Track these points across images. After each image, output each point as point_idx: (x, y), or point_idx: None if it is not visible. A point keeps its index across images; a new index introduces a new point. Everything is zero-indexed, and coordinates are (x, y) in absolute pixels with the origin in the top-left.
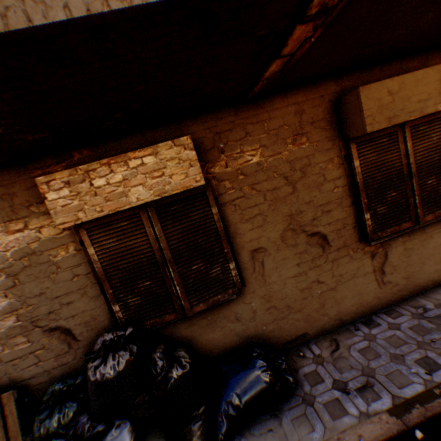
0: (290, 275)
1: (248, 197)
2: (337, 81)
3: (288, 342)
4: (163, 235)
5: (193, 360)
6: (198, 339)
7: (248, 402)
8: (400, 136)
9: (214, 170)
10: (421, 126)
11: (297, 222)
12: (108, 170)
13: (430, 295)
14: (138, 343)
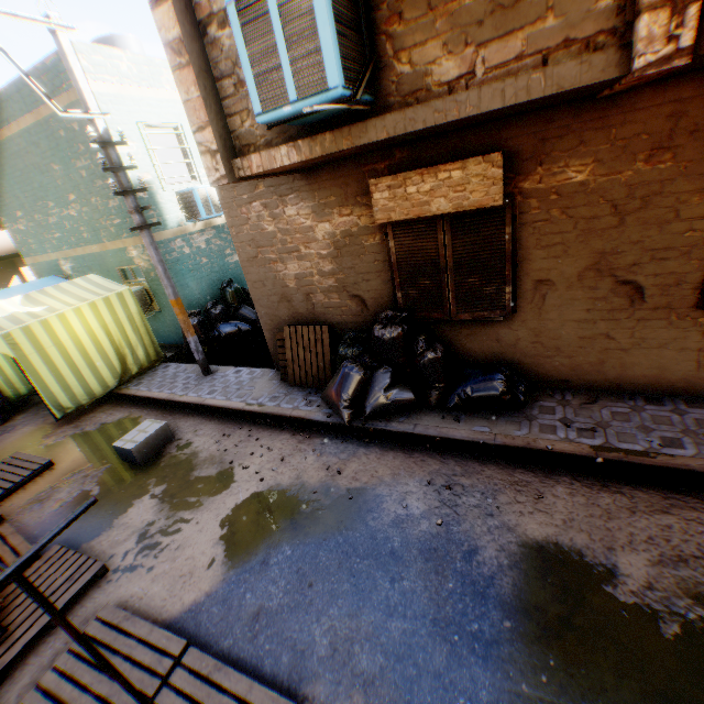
0: (572, 319)
1: (553, 222)
2: None
3: (543, 381)
4: (451, 244)
5: (445, 353)
6: (456, 343)
7: (477, 395)
8: None
9: (523, 185)
10: None
11: (607, 263)
12: (420, 180)
13: None
14: (409, 326)
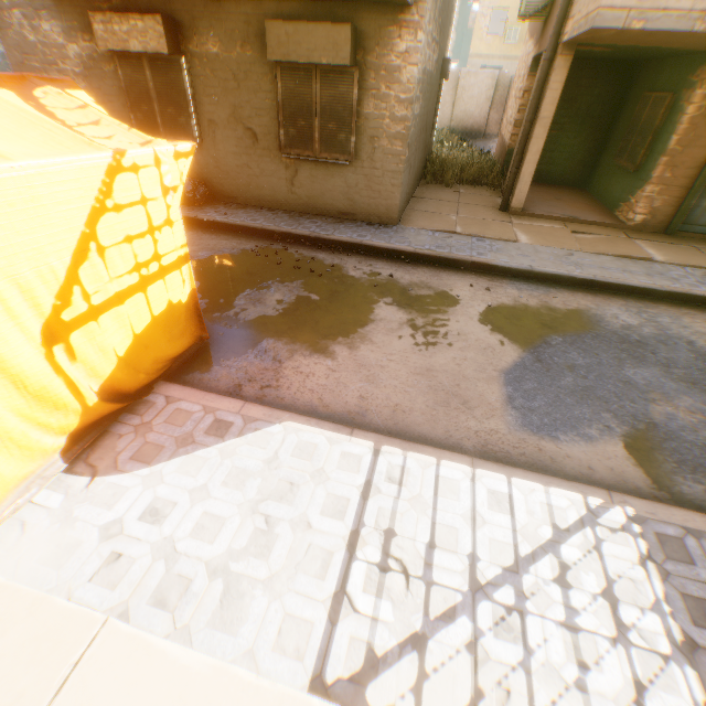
0: (231, 152)
1: (209, 79)
2: (278, 7)
3: (226, 197)
4: (153, 81)
5: None
6: None
7: None
8: (315, 78)
9: (190, 49)
10: (332, 76)
11: (238, 114)
12: (121, 24)
13: (317, 217)
14: None
